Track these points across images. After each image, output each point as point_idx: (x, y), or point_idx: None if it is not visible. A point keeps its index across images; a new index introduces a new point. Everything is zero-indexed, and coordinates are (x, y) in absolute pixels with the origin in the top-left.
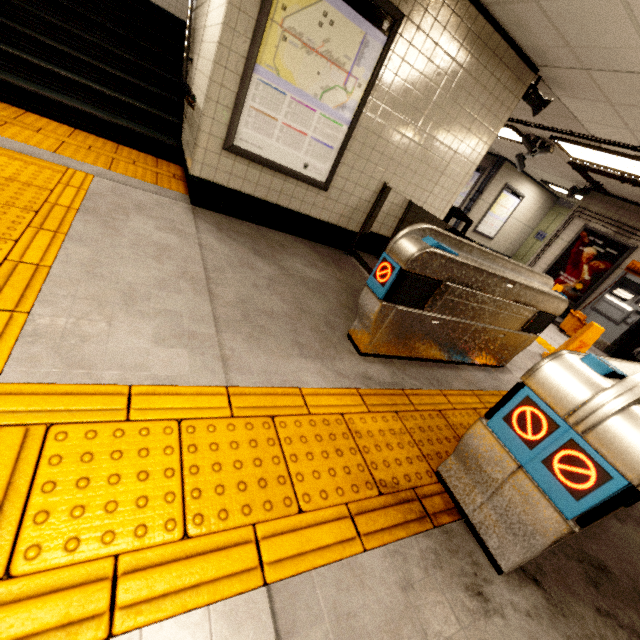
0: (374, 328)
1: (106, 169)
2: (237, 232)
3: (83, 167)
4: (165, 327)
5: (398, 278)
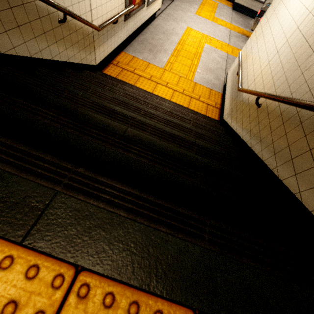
0: (254, 23)
1: (219, 3)
2: (239, 15)
3: (217, 2)
4: (225, 19)
5: (260, 12)
